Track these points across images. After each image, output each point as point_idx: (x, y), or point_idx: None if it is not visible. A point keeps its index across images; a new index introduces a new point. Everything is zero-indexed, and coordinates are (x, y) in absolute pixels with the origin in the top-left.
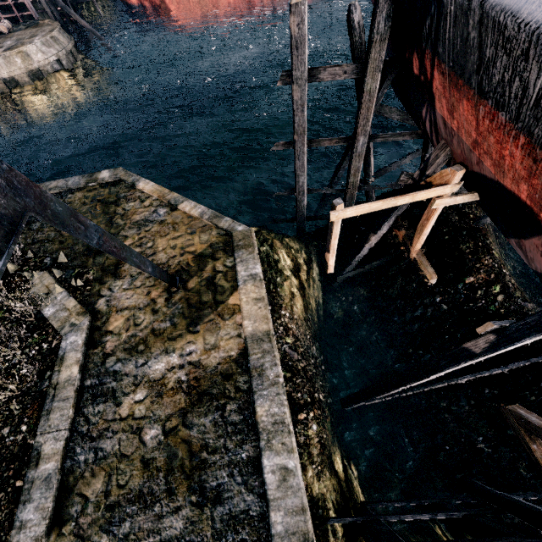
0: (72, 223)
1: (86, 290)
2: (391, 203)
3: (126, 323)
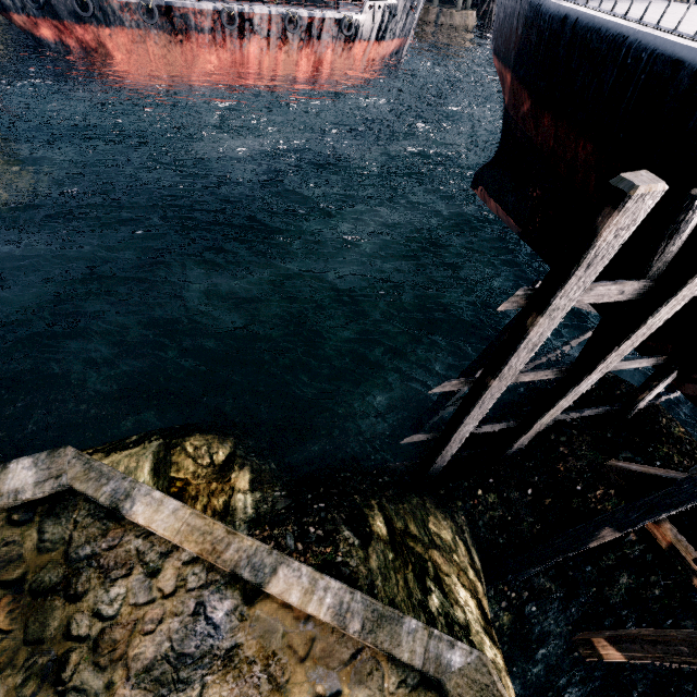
0: None
1: None
2: None
3: None
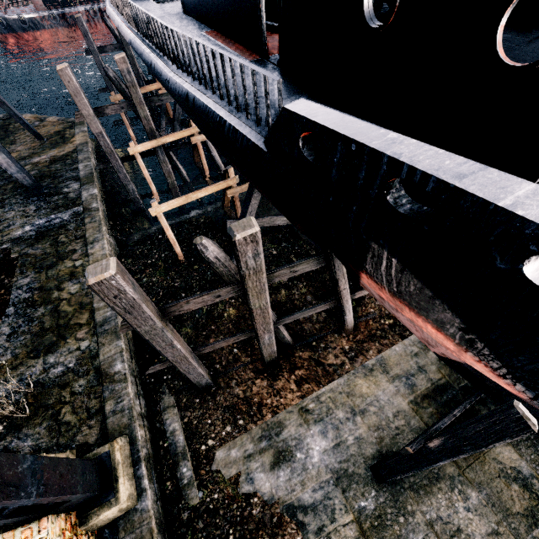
0: None
1: None
2: None
3: (19, 154)
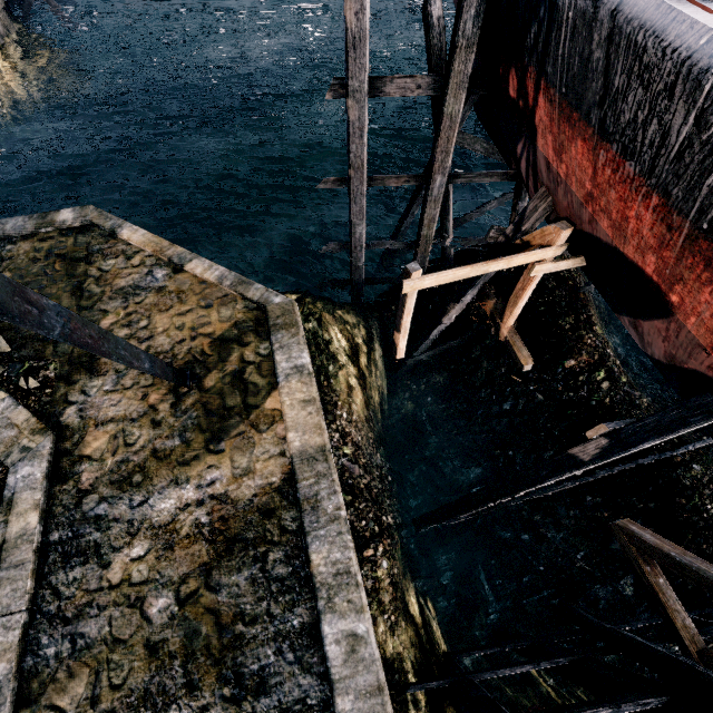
0: (17, 306)
1: (45, 395)
2: (482, 270)
3: (112, 442)
